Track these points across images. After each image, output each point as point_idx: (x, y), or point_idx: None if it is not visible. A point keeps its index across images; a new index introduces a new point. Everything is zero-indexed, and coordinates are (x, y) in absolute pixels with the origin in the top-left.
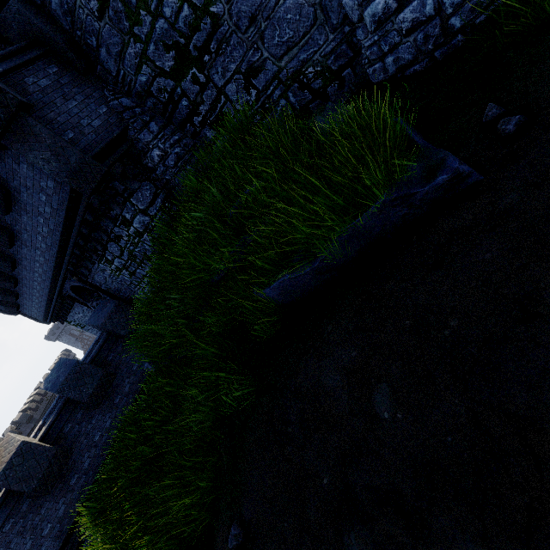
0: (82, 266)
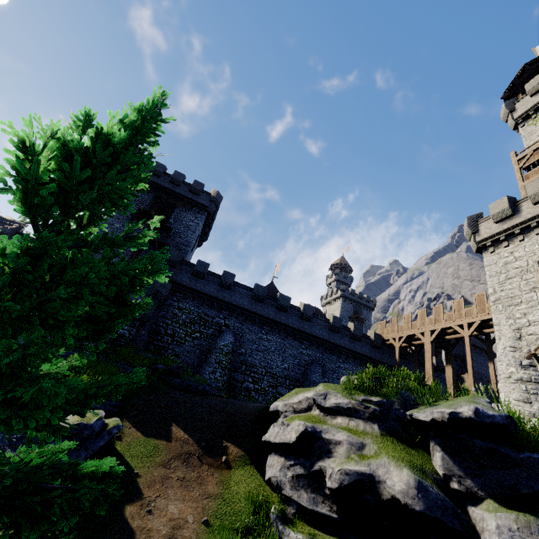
0: None
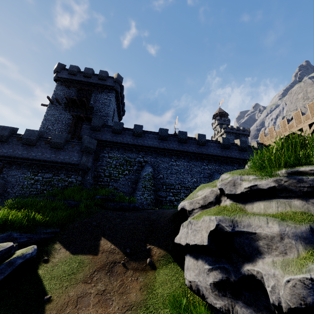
0: (21, 166)
